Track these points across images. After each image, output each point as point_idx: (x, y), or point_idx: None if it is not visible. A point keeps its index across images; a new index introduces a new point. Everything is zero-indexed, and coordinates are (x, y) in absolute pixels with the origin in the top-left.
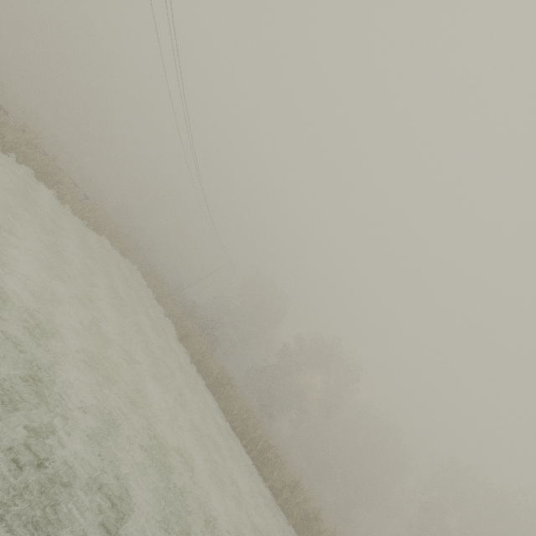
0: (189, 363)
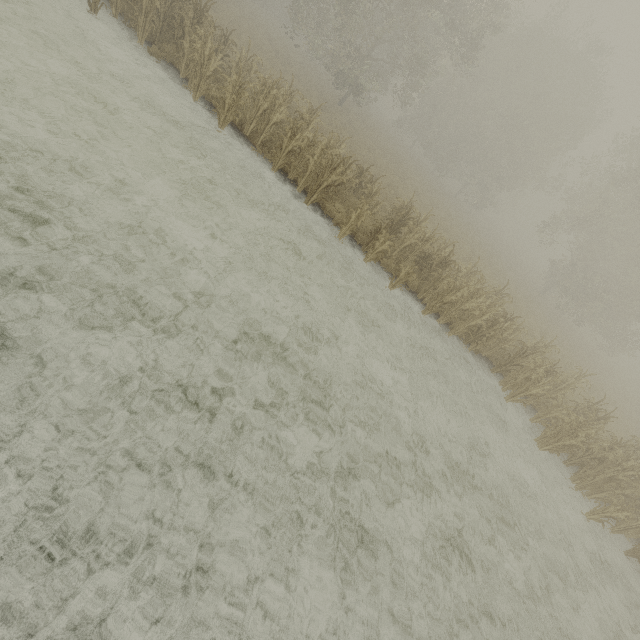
0: None
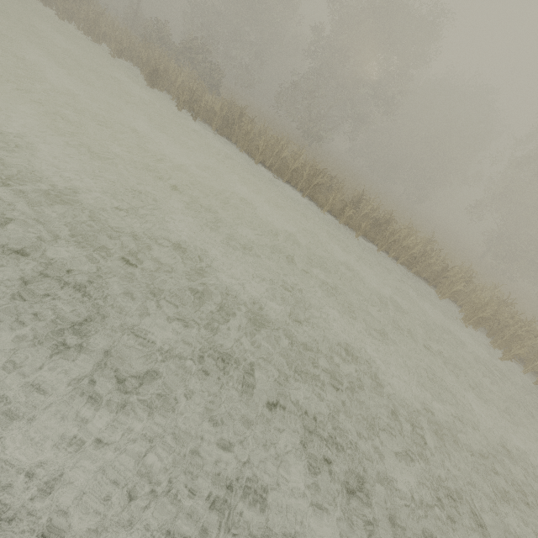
0: (177, 111)
